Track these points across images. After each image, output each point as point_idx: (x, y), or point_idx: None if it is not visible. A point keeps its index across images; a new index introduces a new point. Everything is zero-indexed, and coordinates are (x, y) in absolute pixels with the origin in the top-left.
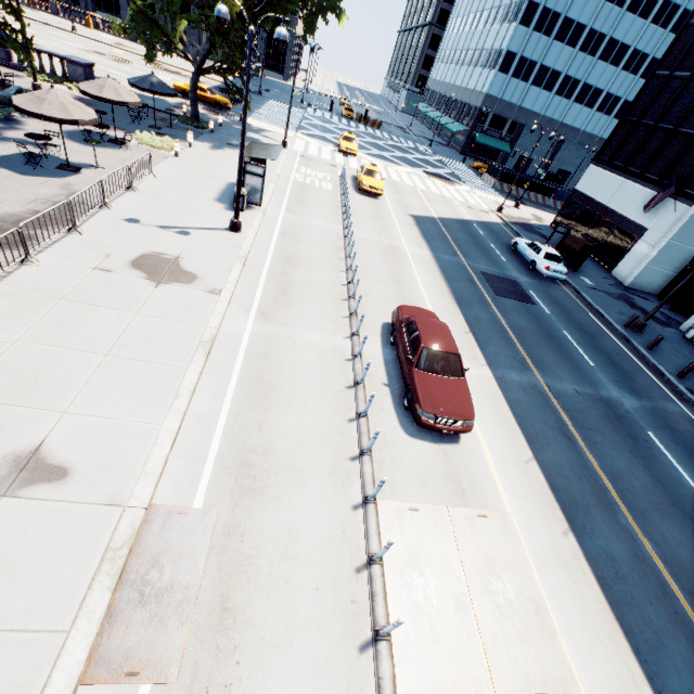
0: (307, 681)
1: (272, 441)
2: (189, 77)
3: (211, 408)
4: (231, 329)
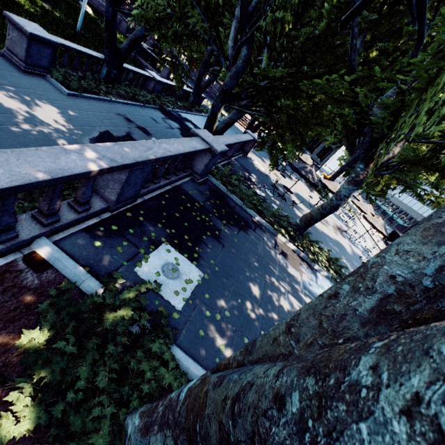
0: None
1: None
2: None
3: None
4: None
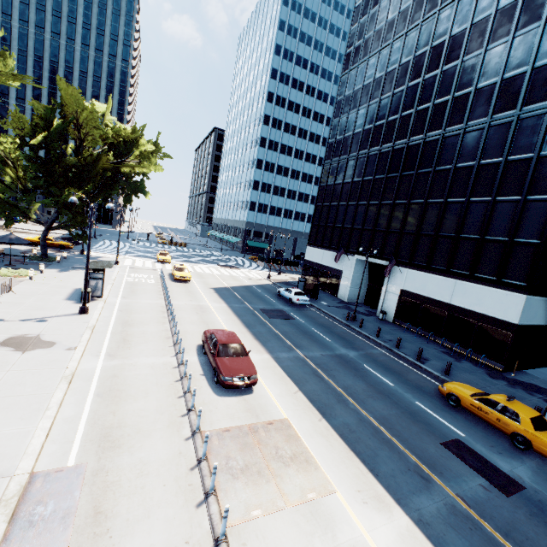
0: (162, 531)
1: (124, 419)
2: (35, 234)
3: (76, 412)
4: (86, 367)
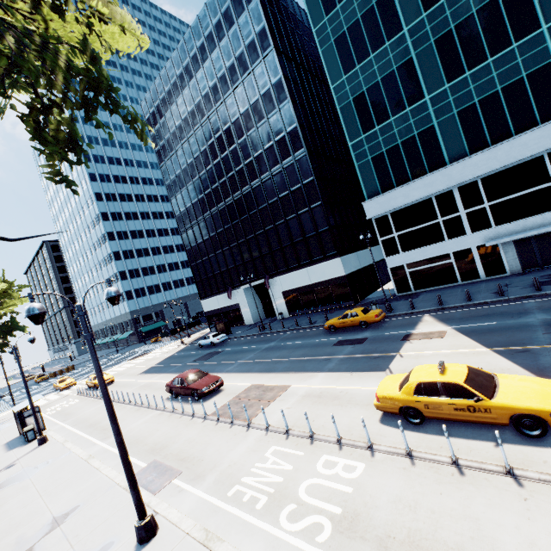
0: (221, 441)
1: (156, 441)
2: None
3: (118, 460)
4: (94, 451)
